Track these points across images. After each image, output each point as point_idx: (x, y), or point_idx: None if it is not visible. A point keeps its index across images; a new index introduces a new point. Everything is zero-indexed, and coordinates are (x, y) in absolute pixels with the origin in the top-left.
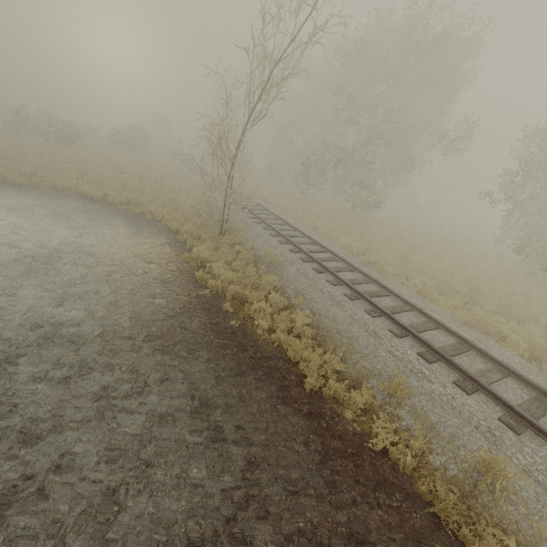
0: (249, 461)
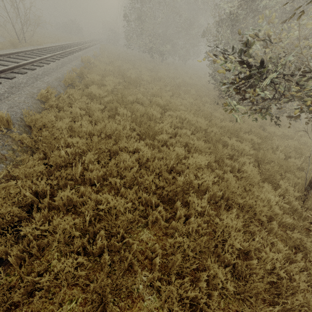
0: None
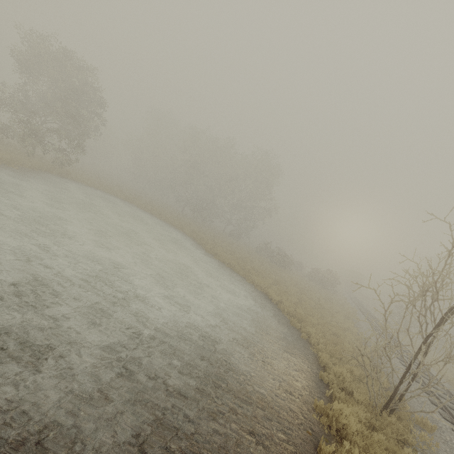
0: None
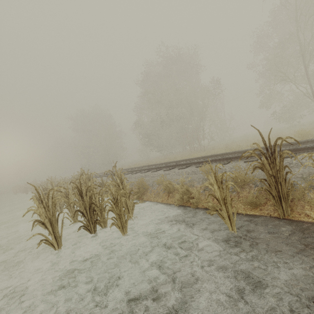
0: None
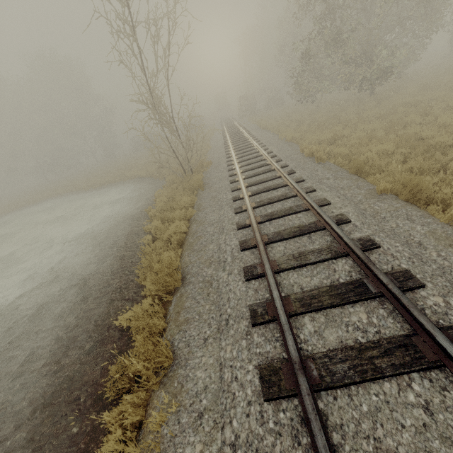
0: (68, 326)
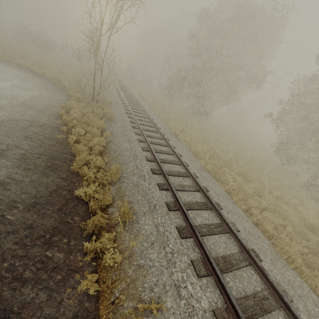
0: (3, 184)
